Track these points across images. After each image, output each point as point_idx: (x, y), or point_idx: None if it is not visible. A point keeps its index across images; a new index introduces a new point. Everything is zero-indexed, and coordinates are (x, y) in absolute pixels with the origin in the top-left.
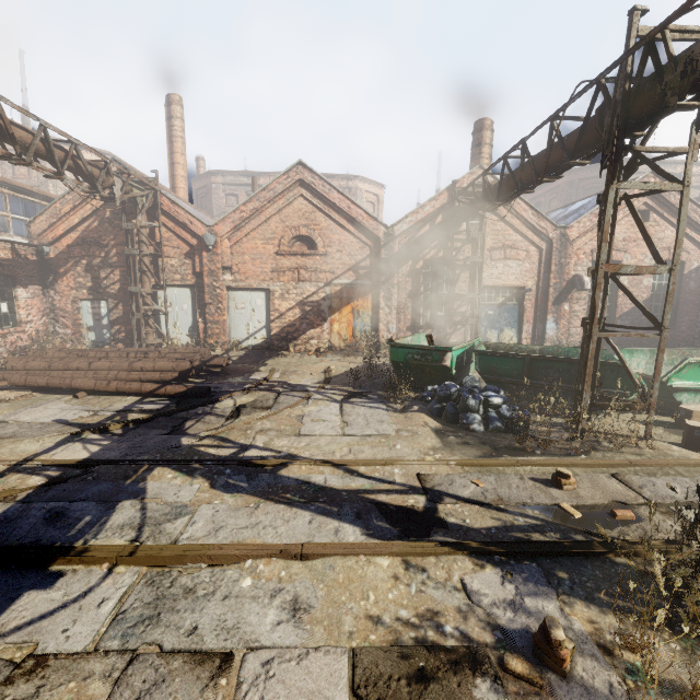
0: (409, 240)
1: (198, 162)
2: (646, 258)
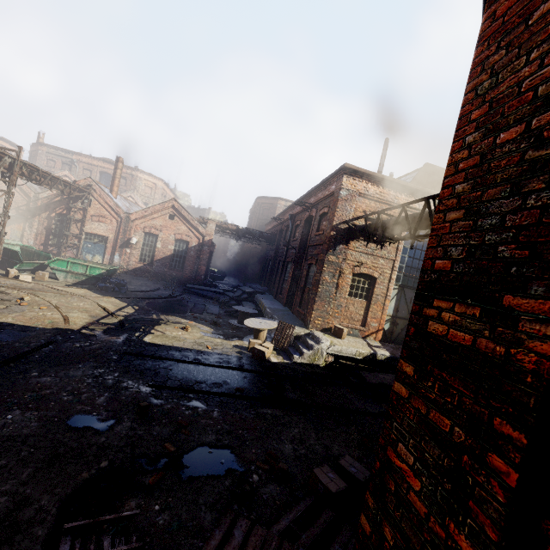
0: (48, 202)
1: (40, 135)
2: (171, 236)
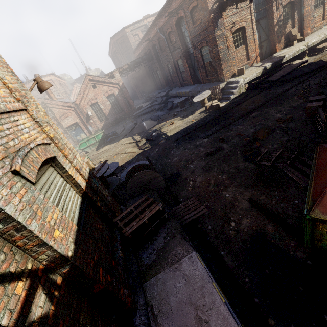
0: None
1: None
2: (103, 97)
